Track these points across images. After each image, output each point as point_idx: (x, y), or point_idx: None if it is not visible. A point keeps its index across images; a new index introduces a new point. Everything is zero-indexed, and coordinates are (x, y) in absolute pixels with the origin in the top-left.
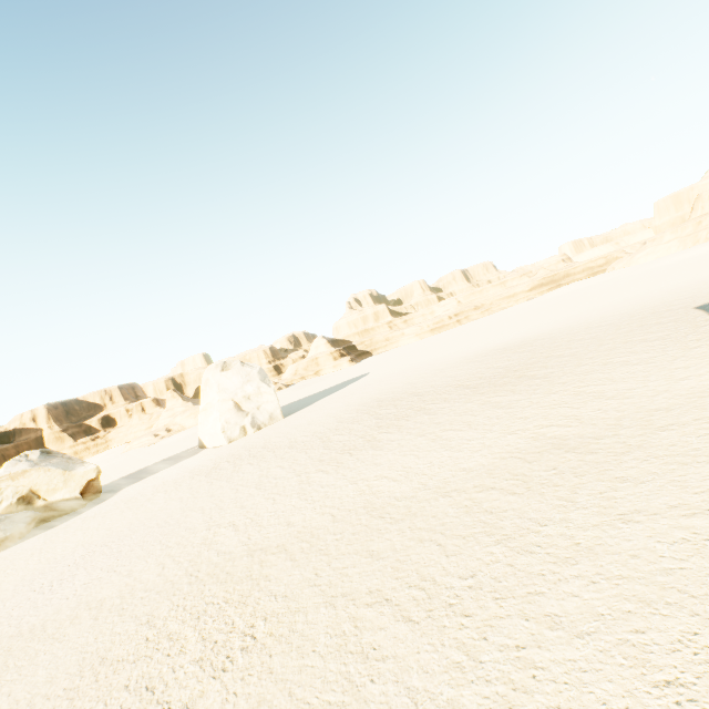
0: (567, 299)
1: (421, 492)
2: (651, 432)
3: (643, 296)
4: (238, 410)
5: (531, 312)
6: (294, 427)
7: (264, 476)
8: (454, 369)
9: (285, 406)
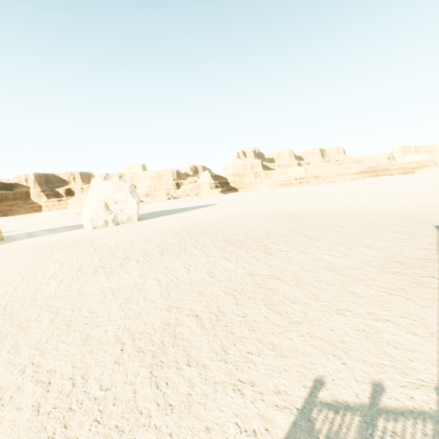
0: (372, 187)
1: (30, 350)
2: (226, 385)
3: (415, 201)
4: (106, 209)
5: (342, 190)
6: (127, 230)
7: (44, 268)
8: (248, 220)
9: (155, 211)
